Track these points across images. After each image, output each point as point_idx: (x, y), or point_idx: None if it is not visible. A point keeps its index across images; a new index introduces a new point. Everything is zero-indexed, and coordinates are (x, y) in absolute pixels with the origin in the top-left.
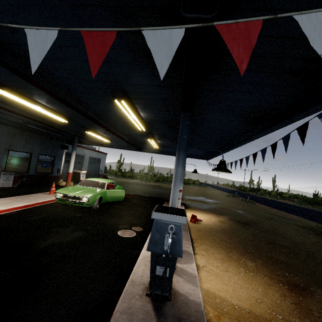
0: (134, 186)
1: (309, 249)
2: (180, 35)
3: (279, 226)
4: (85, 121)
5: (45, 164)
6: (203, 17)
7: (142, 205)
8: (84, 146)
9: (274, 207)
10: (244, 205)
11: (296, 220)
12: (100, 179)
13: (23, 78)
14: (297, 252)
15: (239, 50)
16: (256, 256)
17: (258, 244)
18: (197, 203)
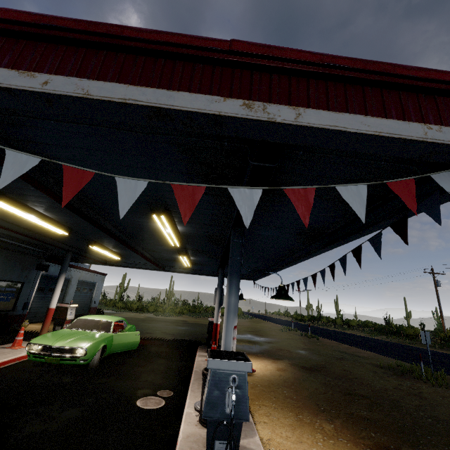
0: (147, 324)
1: (392, 396)
2: (260, 194)
3: (353, 368)
4: (94, 232)
5: (5, 295)
6: (267, 165)
7: (166, 354)
8: (72, 264)
9: (343, 342)
10: (305, 341)
11: (371, 358)
12: (103, 317)
13: (38, 188)
14: (380, 403)
15: (306, 208)
16: (333, 414)
17: (332, 397)
18: (244, 343)
